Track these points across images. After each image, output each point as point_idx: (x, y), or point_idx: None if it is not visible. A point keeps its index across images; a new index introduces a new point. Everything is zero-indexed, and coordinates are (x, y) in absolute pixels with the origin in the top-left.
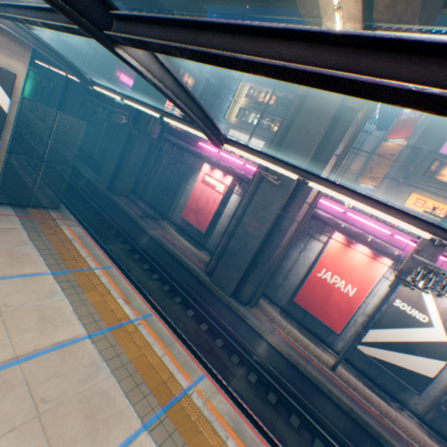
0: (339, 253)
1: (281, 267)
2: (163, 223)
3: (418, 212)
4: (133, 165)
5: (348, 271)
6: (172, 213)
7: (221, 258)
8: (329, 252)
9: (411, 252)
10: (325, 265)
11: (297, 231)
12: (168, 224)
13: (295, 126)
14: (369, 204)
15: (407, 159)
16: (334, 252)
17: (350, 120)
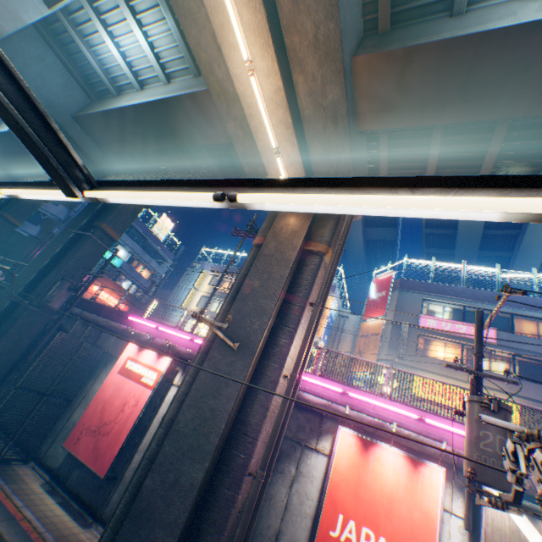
0: (357, 470)
1: (259, 532)
2: (19, 468)
3: (432, 400)
4: (1, 354)
5: (384, 508)
6: (51, 442)
7: (119, 531)
8: (340, 470)
9: (466, 433)
10: (341, 504)
11: (277, 431)
12: (33, 470)
13: (253, 271)
14: (376, 195)
15: (393, 336)
16: (348, 469)
17: (317, 262)
